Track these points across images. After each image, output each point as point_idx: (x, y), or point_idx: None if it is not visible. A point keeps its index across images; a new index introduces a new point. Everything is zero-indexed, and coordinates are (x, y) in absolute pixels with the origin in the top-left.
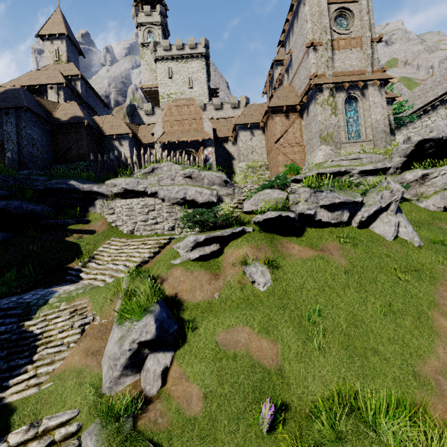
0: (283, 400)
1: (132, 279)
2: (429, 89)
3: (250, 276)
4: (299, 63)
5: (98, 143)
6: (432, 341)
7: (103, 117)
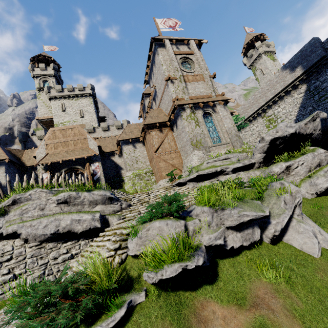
0: None
1: None
2: (248, 107)
3: None
4: (162, 93)
5: None
6: None
7: None
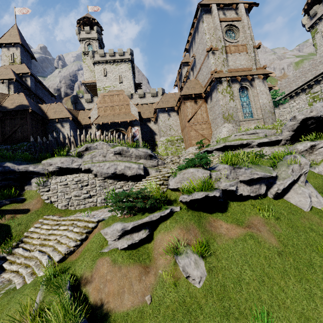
0: None
1: (49, 285)
2: (292, 81)
3: (183, 270)
4: (201, 63)
5: (43, 126)
6: None
7: (48, 105)
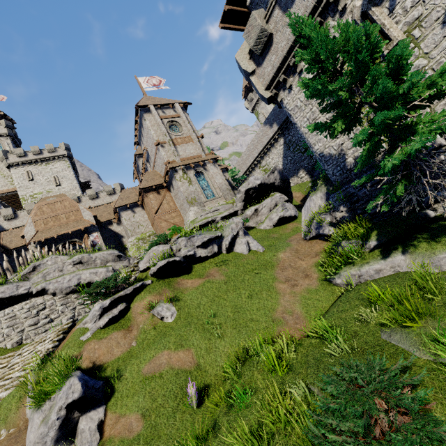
0: (205, 384)
1: (39, 370)
2: (245, 159)
3: (158, 314)
4: (154, 155)
5: None
6: (277, 298)
7: None
